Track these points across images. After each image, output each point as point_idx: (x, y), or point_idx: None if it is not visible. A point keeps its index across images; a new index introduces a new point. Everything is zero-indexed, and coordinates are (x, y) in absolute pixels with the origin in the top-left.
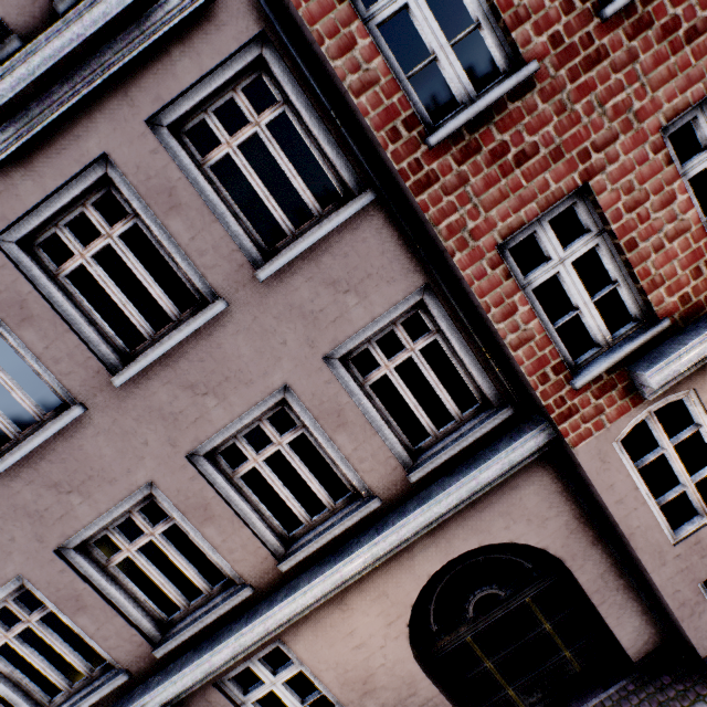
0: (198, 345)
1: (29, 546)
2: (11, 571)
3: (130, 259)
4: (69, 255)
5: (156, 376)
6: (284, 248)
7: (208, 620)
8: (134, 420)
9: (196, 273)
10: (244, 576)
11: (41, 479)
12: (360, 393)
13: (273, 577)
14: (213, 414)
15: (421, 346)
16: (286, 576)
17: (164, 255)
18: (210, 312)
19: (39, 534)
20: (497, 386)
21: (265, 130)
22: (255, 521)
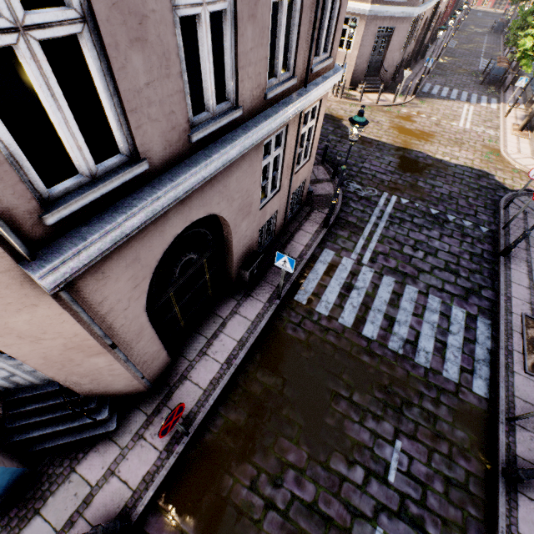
0: None
1: None
2: None
3: None
4: None
5: None
6: None
7: None
8: None
9: None
10: None
11: None
12: None
13: None
14: None
15: None
16: None
17: None
18: None
19: None
20: None
21: None
22: None
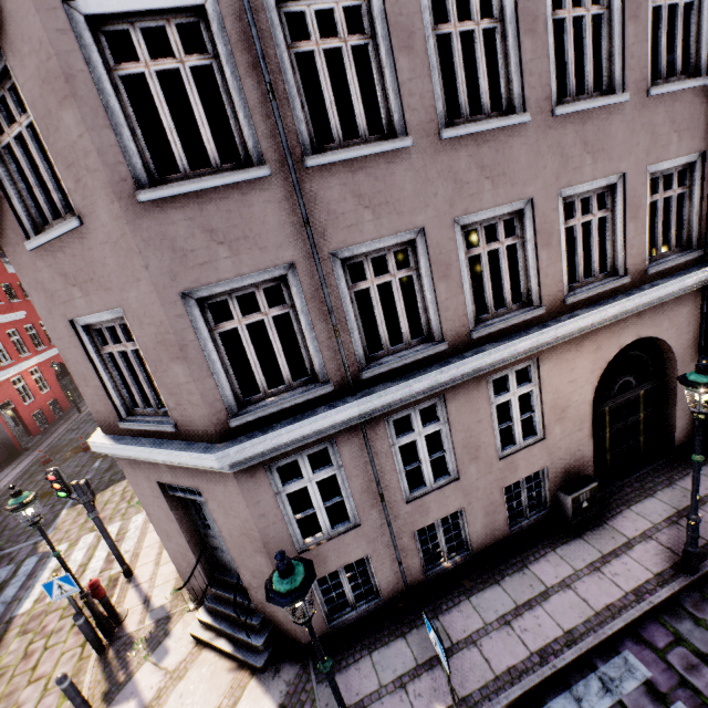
0: (601, 116)
1: (442, 206)
2: (420, 221)
3: (589, 35)
4: (155, 57)
5: (572, 123)
6: (656, 85)
7: (514, 321)
8: (547, 146)
9: (619, 69)
10: (544, 299)
11: (476, 157)
12: (648, 203)
13: (557, 307)
14: (585, 170)
15: (678, 192)
16: (563, 310)
17: (605, 46)
18: (621, 97)
19: (452, 200)
20: (701, 235)
21: (682, 6)
22: (563, 263)
